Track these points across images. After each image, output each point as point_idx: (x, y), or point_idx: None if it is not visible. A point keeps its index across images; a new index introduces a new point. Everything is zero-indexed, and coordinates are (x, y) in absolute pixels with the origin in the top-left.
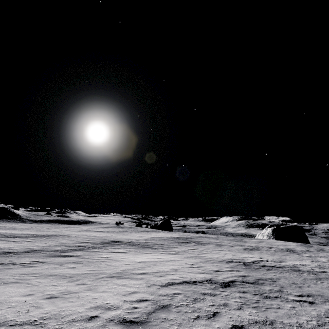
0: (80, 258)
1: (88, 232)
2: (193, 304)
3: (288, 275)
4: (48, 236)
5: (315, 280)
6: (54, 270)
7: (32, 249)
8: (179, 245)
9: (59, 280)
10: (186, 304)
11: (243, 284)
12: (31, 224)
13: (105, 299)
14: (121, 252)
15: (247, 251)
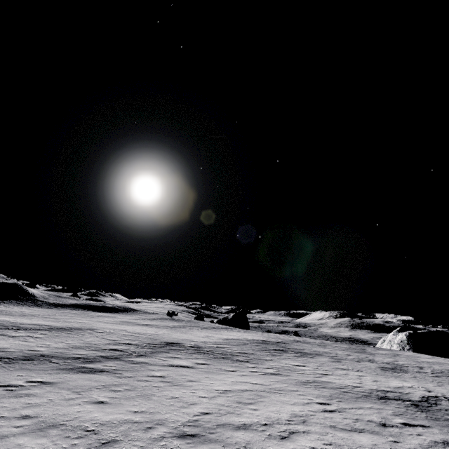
0: (116, 378)
1: (128, 325)
2: None
3: None
4: (69, 330)
5: None
6: (65, 407)
7: (37, 352)
8: (273, 356)
9: (68, 445)
10: None
11: None
12: (49, 310)
13: None
14: (184, 366)
15: (389, 372)
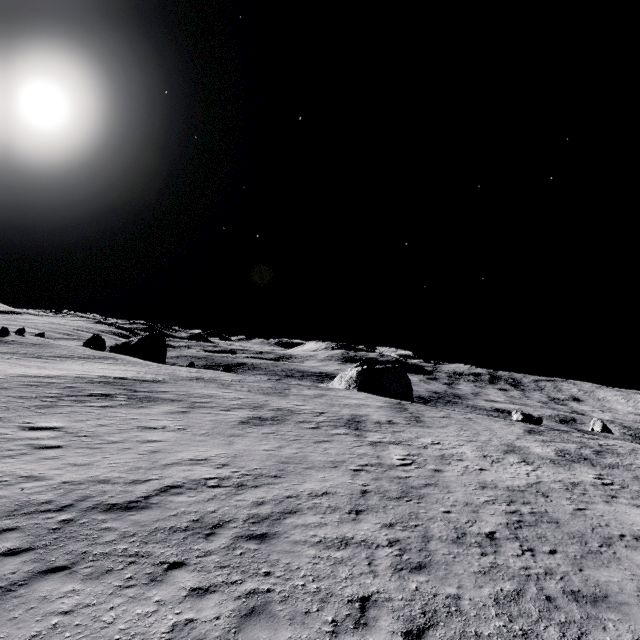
0: None
1: None
2: None
3: None
4: None
5: None
6: None
7: None
8: (31, 410)
9: None
10: None
11: None
12: None
13: None
14: None
15: (241, 427)
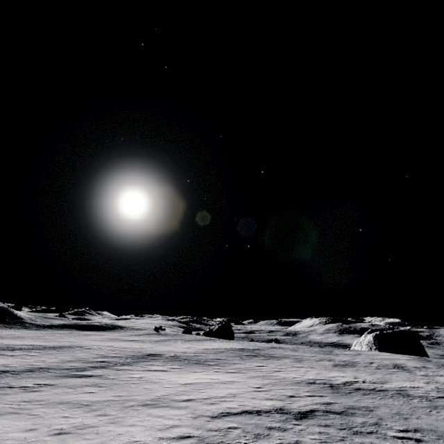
0: (102, 379)
1: (115, 341)
2: (253, 441)
3: (391, 402)
4: (60, 348)
5: (428, 409)
6: (66, 395)
7: (36, 366)
8: (242, 360)
9: (72, 410)
10: (244, 442)
11: (327, 414)
12: (37, 331)
13: (133, 435)
14: (159, 370)
15: (337, 367)
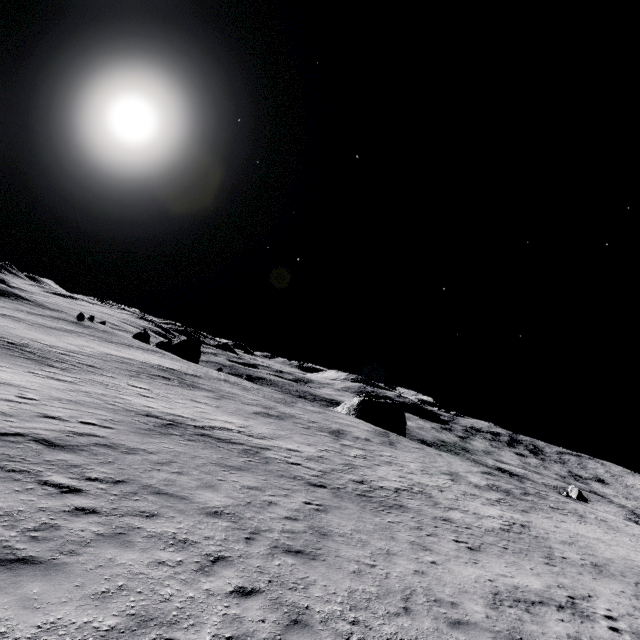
0: None
1: None
2: None
3: (198, 454)
4: None
5: (231, 468)
6: None
7: None
8: (128, 377)
9: None
10: None
11: (27, 442)
12: None
13: None
14: None
15: (254, 415)
